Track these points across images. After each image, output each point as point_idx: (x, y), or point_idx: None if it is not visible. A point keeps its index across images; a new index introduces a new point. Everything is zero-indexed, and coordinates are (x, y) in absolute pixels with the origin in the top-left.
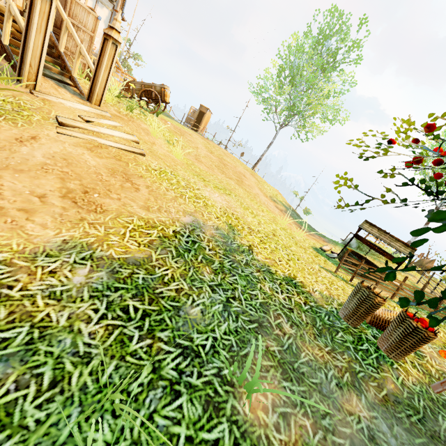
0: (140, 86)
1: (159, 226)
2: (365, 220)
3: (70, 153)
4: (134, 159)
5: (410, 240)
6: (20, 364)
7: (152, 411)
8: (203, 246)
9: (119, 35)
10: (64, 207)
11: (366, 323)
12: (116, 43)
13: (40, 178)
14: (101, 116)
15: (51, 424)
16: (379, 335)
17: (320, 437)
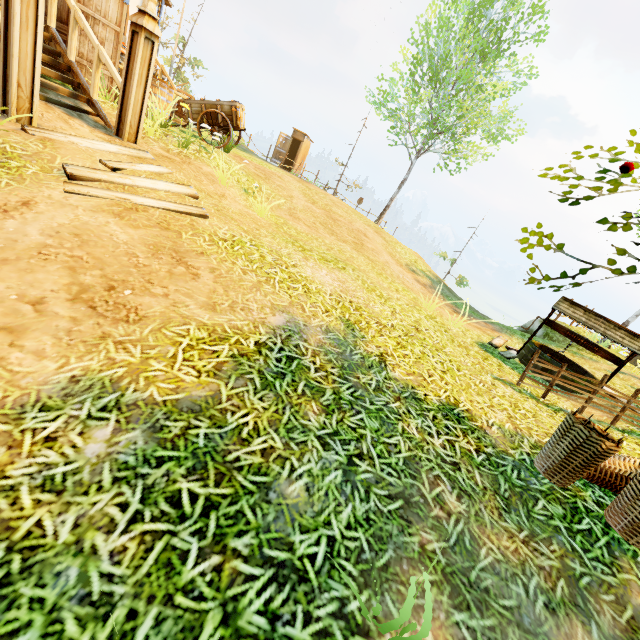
0: (199, 106)
1: (232, 336)
2: (562, 297)
3: (85, 224)
4: (190, 226)
5: (628, 320)
6: None
7: None
8: (305, 364)
9: (155, 24)
10: (74, 317)
11: (580, 478)
12: (152, 38)
13: (36, 271)
14: (138, 158)
15: None
16: (606, 499)
17: None
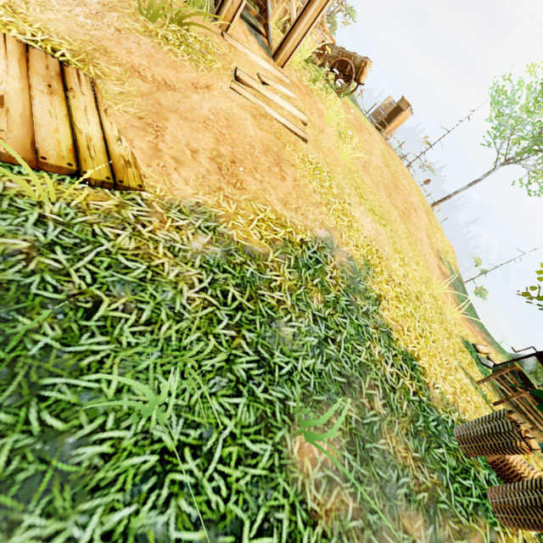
0: (337, 52)
1: (289, 227)
2: None
3: (233, 114)
4: (293, 143)
5: None
6: (131, 293)
7: (213, 393)
8: (325, 270)
9: None
10: (209, 170)
11: (485, 461)
12: None
13: (199, 132)
14: (279, 80)
15: (137, 351)
16: (496, 484)
17: (358, 526)
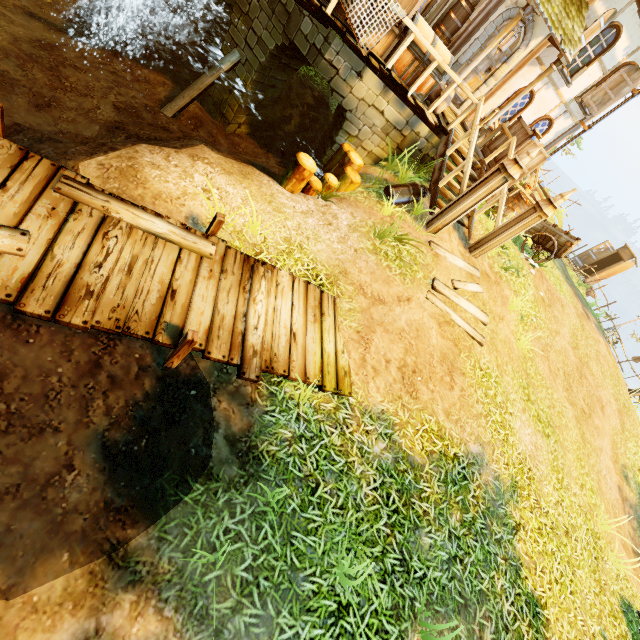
0: (541, 226)
1: (446, 439)
2: None
3: (423, 324)
4: (469, 348)
5: None
6: (335, 481)
7: (369, 574)
8: (469, 487)
9: (552, 210)
10: (395, 379)
11: None
12: (543, 216)
13: (394, 343)
14: (470, 275)
15: (334, 527)
16: None
17: None
